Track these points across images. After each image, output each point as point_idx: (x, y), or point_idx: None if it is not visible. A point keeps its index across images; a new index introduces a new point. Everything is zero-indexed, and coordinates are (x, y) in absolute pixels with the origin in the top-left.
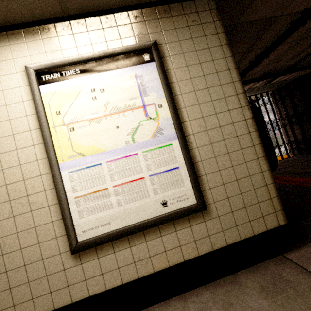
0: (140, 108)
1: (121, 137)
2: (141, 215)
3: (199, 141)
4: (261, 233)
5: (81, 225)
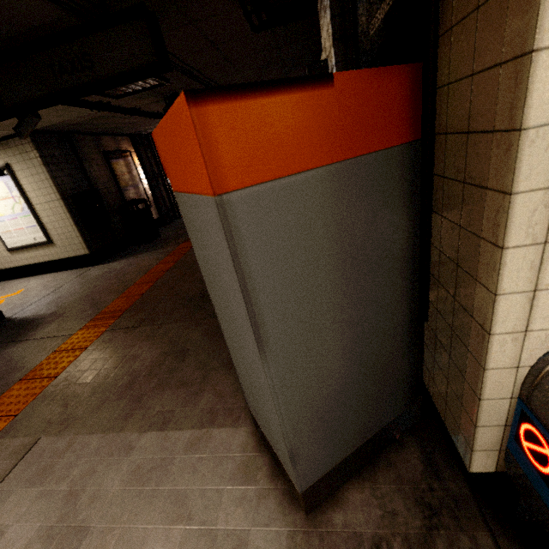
0: (12, 198)
1: (9, 211)
2: (27, 242)
3: (43, 215)
4: (79, 256)
5: (7, 243)
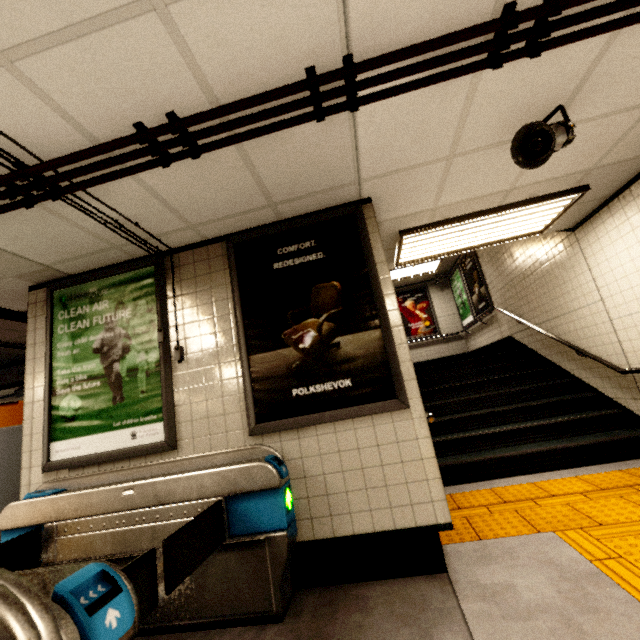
0: None
1: None
2: None
3: None
4: None
5: None
